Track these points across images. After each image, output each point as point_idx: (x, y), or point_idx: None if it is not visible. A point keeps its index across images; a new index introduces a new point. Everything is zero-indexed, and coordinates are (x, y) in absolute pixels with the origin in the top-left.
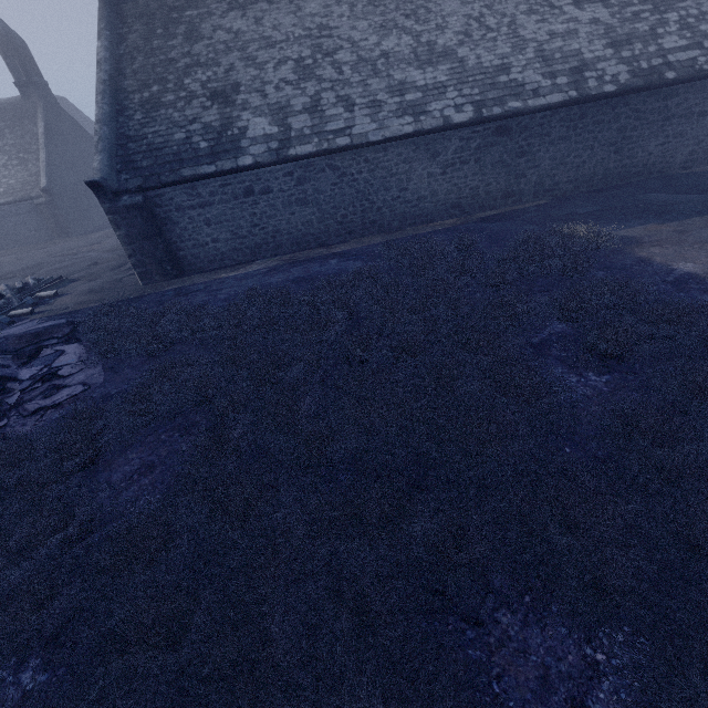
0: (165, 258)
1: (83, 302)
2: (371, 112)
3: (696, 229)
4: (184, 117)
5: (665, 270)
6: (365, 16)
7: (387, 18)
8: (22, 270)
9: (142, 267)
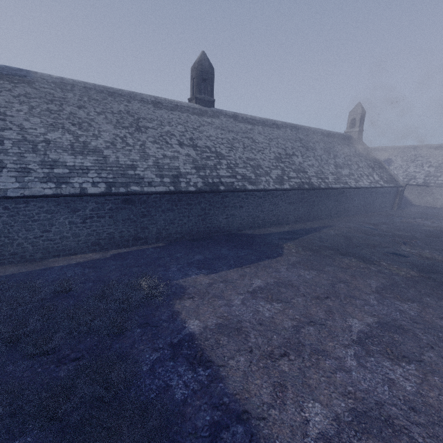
0: None
1: None
2: (18, 175)
3: (219, 282)
4: None
5: (179, 328)
6: (40, 116)
7: (58, 121)
8: None
9: None
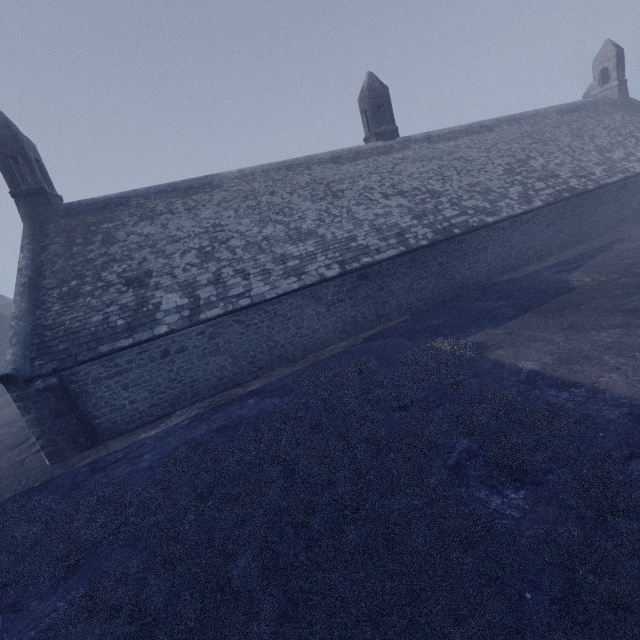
0: (78, 431)
1: None
2: (263, 277)
3: (518, 330)
4: (101, 302)
5: (515, 370)
6: (247, 215)
7: (263, 215)
8: None
9: (51, 445)
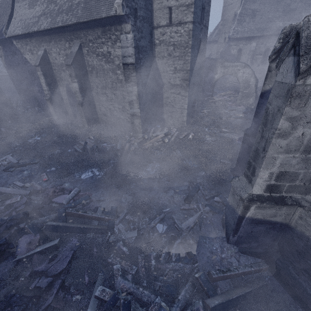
0: None
1: None
2: None
3: None
4: None
5: None
6: None
7: None
8: None
9: None
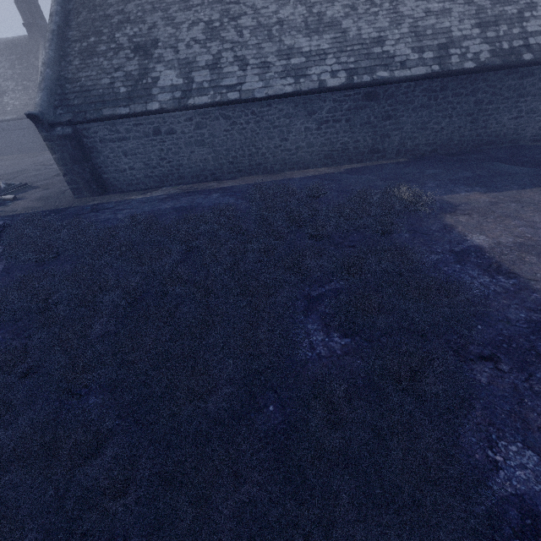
0: (91, 179)
1: (28, 207)
2: (260, 72)
3: (508, 202)
4: (111, 65)
5: (458, 240)
6: None
7: None
8: (9, 174)
9: (74, 184)
